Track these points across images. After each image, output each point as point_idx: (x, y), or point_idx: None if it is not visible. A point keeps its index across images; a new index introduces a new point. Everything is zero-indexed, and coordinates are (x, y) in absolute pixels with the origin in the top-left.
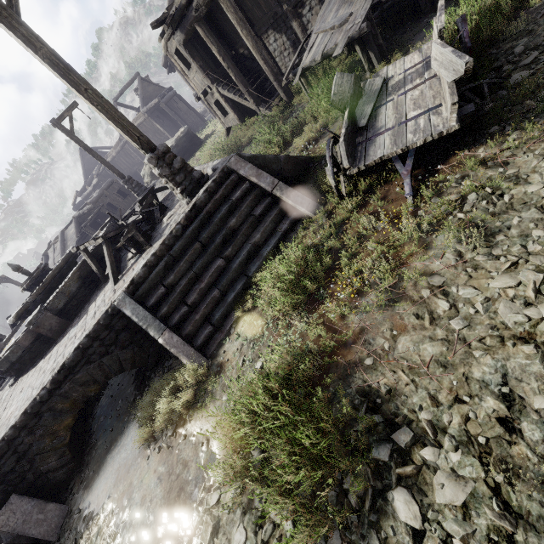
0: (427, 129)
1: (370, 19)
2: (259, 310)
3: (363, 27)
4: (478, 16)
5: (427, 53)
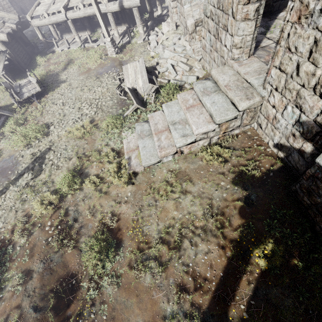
0: (35, 91)
1: (5, 70)
2: (7, 136)
3: (3, 72)
4: (39, 74)
5: (29, 79)
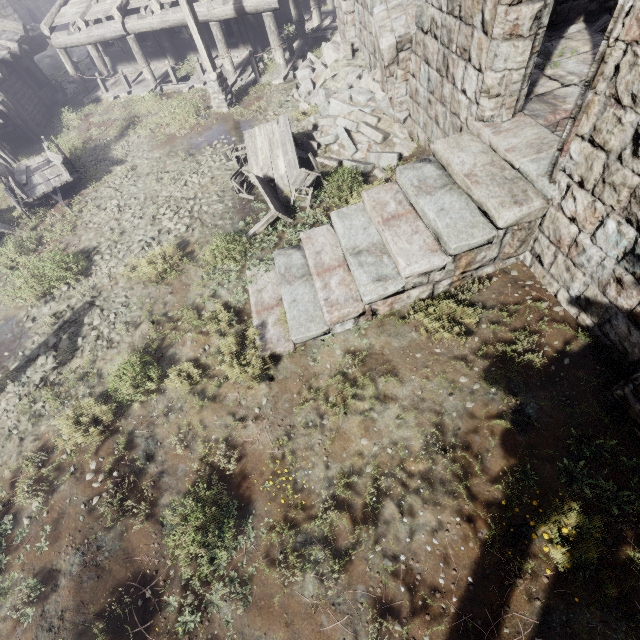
0: (60, 181)
1: None
2: (0, 276)
3: None
4: (67, 147)
5: (47, 157)
